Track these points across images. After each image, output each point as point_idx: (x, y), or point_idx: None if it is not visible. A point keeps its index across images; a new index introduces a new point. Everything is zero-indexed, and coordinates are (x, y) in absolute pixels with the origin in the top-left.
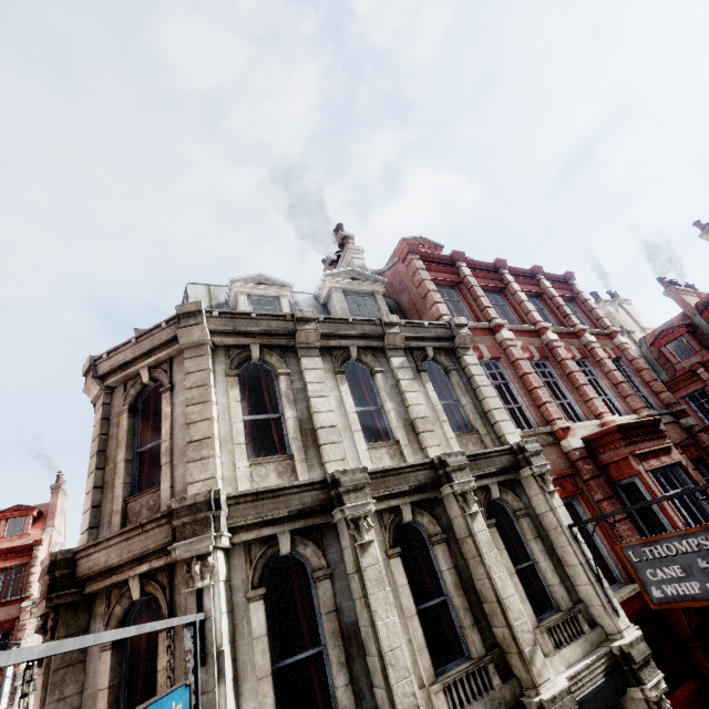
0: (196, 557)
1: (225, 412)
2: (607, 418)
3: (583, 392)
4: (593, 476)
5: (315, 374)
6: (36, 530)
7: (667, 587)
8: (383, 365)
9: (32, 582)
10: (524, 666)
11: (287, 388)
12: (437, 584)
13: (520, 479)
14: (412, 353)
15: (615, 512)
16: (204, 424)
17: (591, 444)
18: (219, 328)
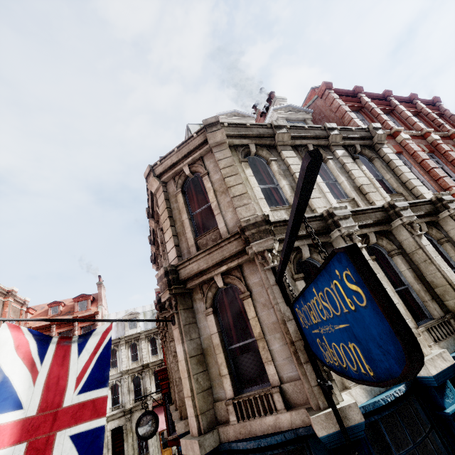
0: (266, 250)
1: (246, 182)
2: None
3: None
4: None
5: (292, 160)
6: (93, 307)
7: None
8: (330, 156)
9: None
10: None
11: (278, 168)
12: (398, 280)
13: (437, 221)
14: (347, 149)
15: None
16: (239, 186)
17: None
18: (230, 133)
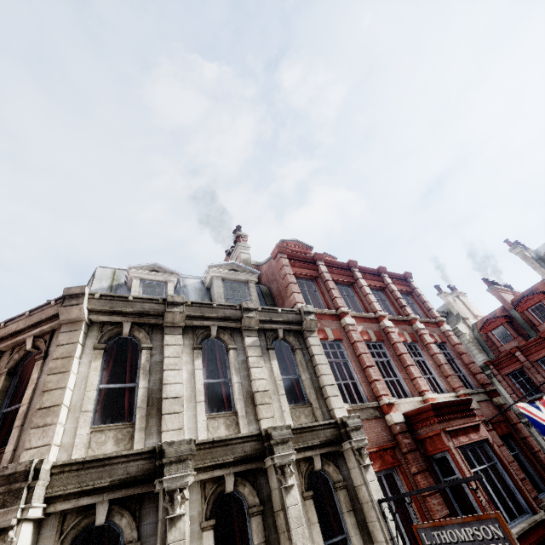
0: None
1: (83, 381)
2: (427, 395)
3: (409, 371)
4: (410, 450)
5: (173, 350)
6: None
7: None
8: (238, 342)
9: None
10: None
11: (146, 361)
12: None
13: (343, 451)
14: (265, 334)
15: (411, 492)
16: (57, 393)
17: (411, 419)
18: (97, 308)
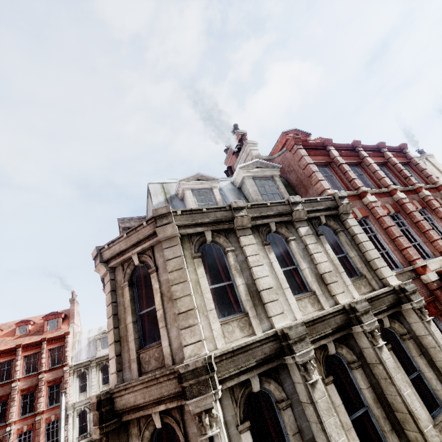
0: (204, 411)
1: (197, 286)
2: None
3: (429, 235)
4: None
5: (251, 249)
6: (64, 325)
7: None
8: (294, 233)
9: (67, 356)
10: None
11: (234, 261)
12: (358, 397)
13: (400, 310)
14: (311, 222)
15: None
16: (186, 299)
17: None
18: (183, 223)
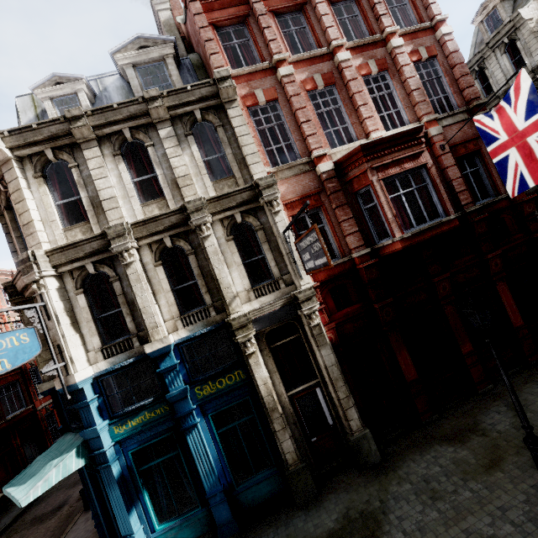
0: (33, 282)
1: (41, 203)
2: (372, 136)
3: (359, 114)
4: (333, 192)
5: (95, 162)
6: None
7: (308, 264)
8: (155, 138)
9: None
10: (226, 307)
11: (78, 177)
12: (193, 275)
13: (263, 205)
14: (180, 121)
15: (290, 223)
16: (26, 214)
17: (343, 165)
18: (14, 145)
